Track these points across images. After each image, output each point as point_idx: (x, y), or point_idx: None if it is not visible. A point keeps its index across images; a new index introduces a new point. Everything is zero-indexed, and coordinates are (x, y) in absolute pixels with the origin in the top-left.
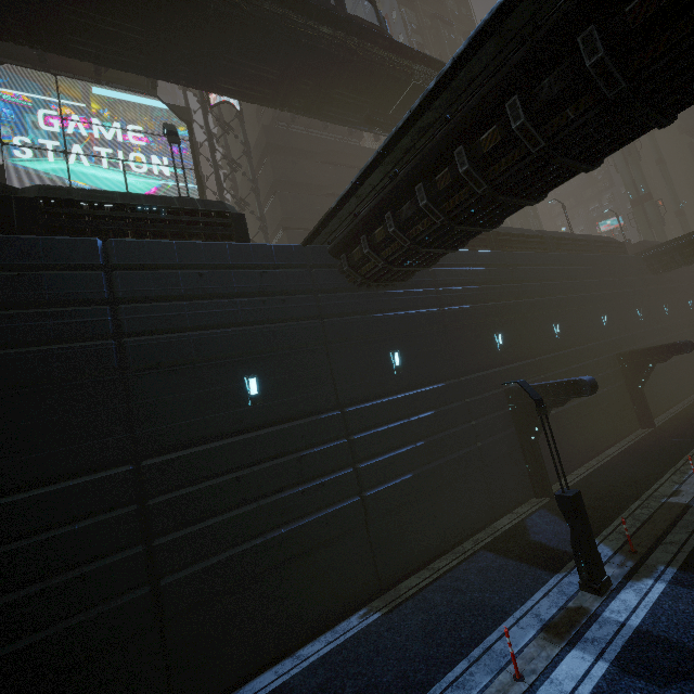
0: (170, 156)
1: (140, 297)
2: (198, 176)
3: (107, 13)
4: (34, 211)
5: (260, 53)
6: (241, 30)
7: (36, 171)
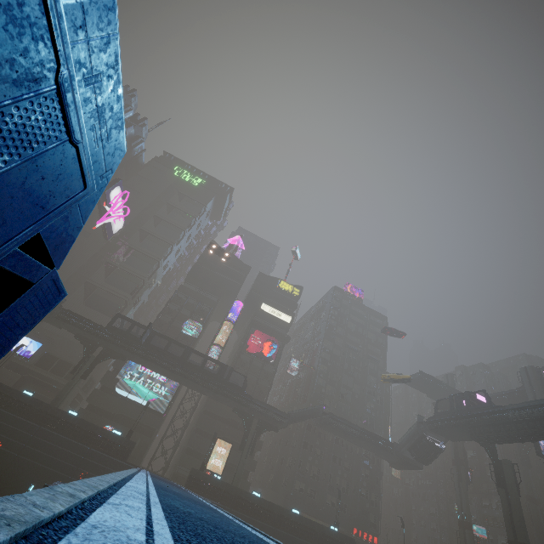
0: (169, 387)
1: (85, 467)
2: (173, 398)
3: (156, 368)
4: (86, 434)
5: (194, 385)
6: (188, 380)
7: (126, 383)
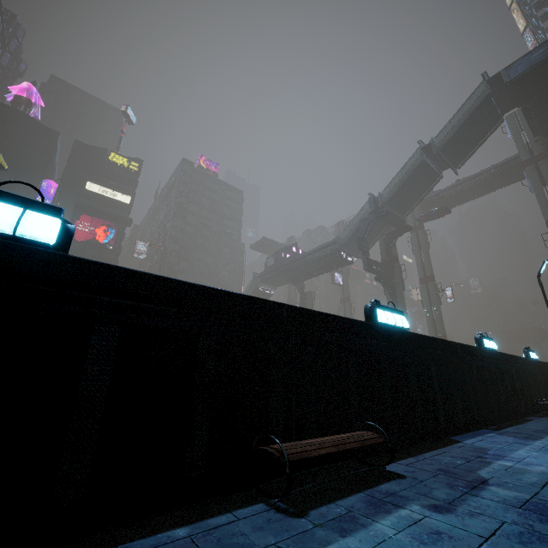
0: None
1: None
2: None
3: None
4: None
5: None
6: None
7: None
